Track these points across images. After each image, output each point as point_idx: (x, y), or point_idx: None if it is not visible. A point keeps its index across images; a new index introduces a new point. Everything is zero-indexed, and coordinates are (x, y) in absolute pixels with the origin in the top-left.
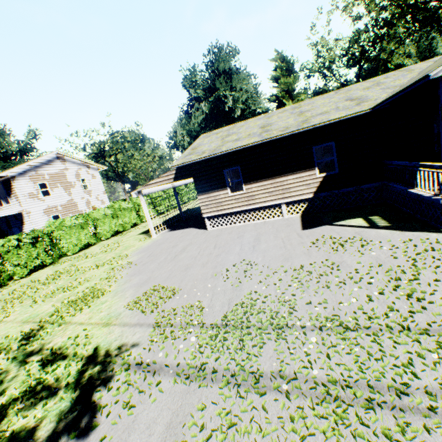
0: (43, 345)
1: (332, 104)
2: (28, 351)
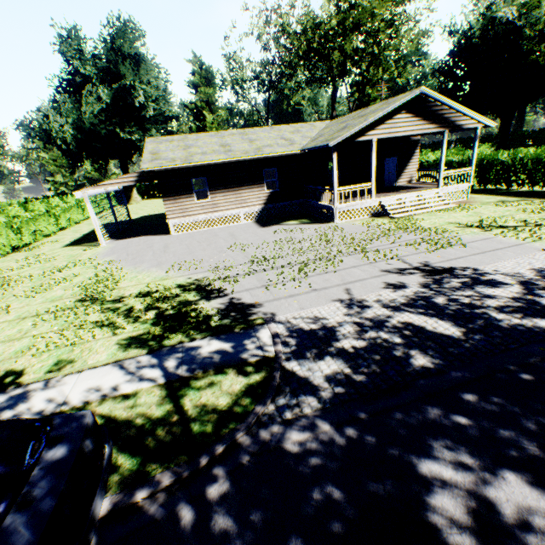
0: (119, 296)
1: (273, 140)
2: (109, 301)
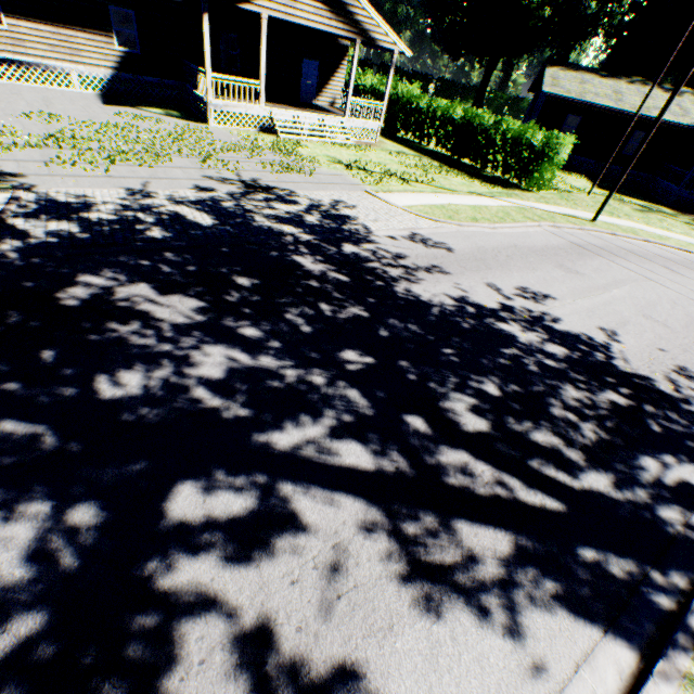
0: None
1: None
2: None
